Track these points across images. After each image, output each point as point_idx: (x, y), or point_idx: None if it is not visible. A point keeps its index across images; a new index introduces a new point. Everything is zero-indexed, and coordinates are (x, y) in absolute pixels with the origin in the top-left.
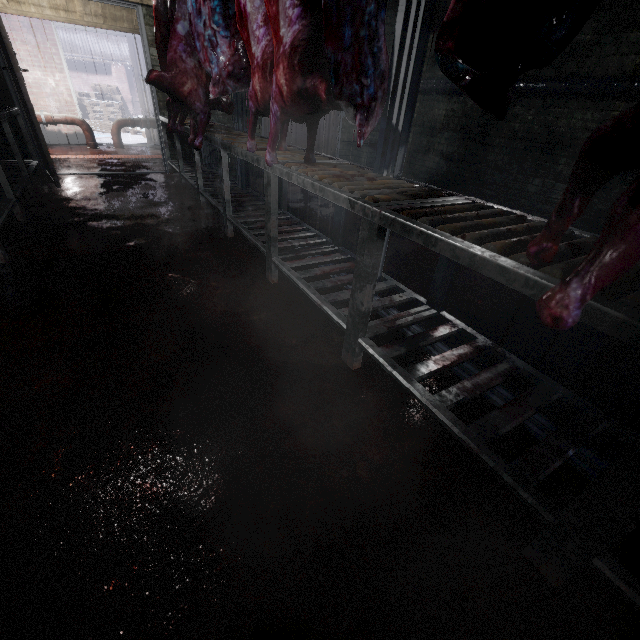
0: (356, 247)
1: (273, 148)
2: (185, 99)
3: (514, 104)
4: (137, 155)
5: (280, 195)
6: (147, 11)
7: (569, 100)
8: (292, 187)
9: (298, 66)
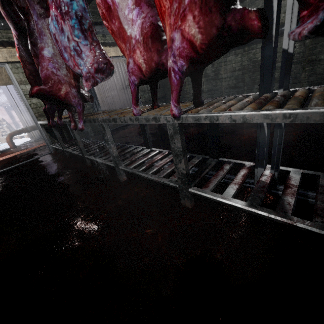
0: (208, 153)
1: (179, 101)
2: (64, 99)
3: (228, 56)
4: (27, 149)
5: (145, 139)
6: (12, 66)
7: (257, 44)
8: (131, 133)
9: (216, 7)
